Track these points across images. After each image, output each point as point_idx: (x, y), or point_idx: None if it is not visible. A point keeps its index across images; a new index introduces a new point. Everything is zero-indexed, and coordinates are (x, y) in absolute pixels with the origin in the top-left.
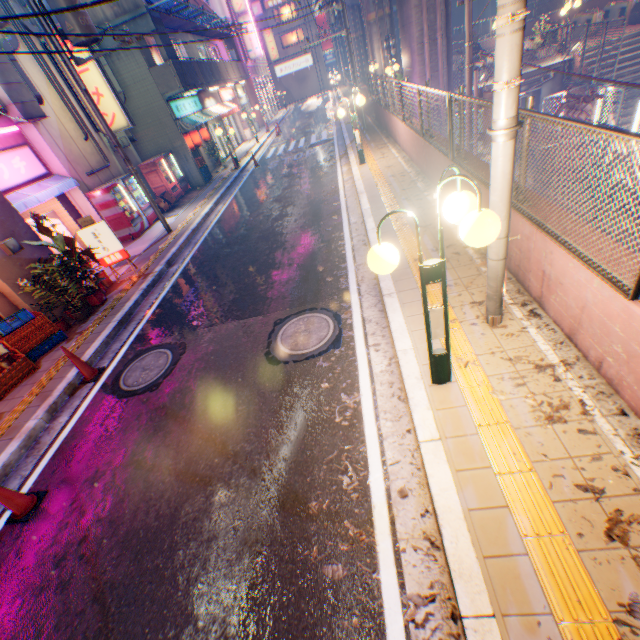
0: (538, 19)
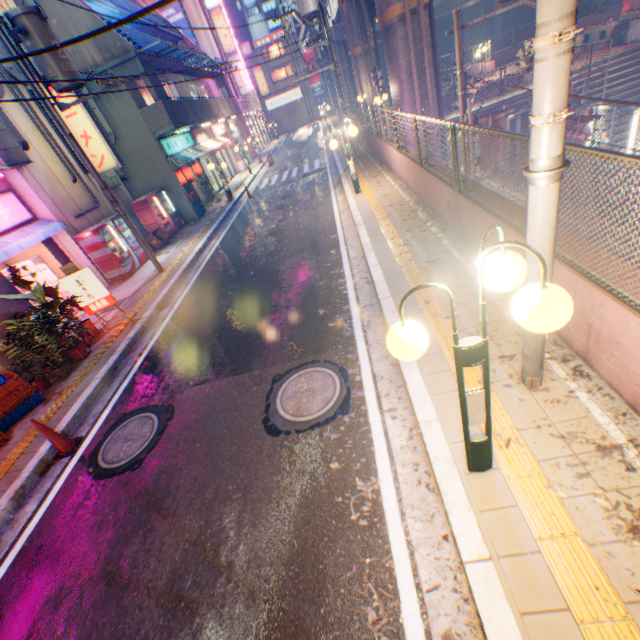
0: (516, 46)
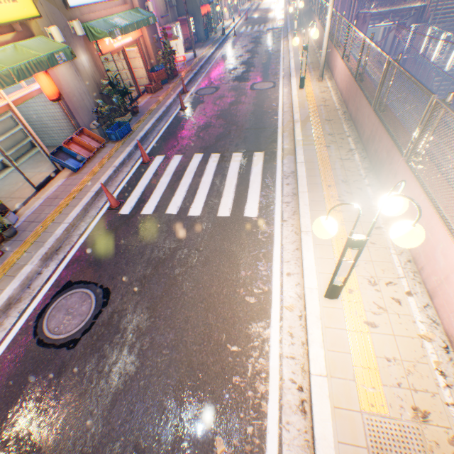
0: None
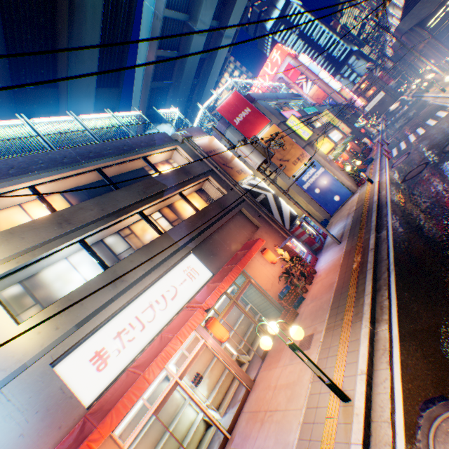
0: None
